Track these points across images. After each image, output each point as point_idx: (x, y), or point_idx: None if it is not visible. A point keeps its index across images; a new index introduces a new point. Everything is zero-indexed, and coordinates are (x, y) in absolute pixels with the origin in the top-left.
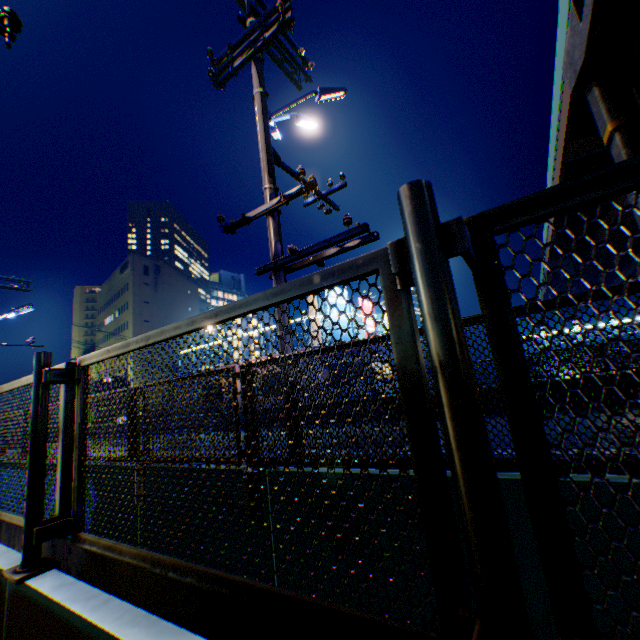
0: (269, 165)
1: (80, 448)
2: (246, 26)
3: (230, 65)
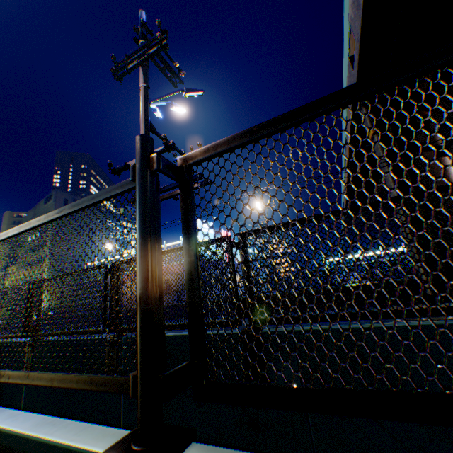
0: (146, 132)
1: None
2: (139, 44)
3: (126, 67)
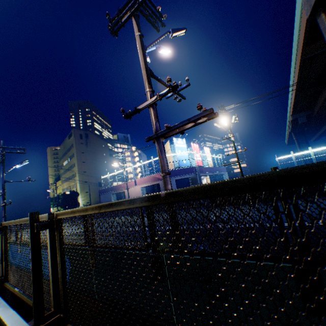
0: (148, 77)
1: (62, 270)
2: None
3: (120, 21)
